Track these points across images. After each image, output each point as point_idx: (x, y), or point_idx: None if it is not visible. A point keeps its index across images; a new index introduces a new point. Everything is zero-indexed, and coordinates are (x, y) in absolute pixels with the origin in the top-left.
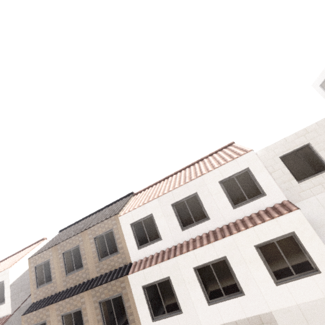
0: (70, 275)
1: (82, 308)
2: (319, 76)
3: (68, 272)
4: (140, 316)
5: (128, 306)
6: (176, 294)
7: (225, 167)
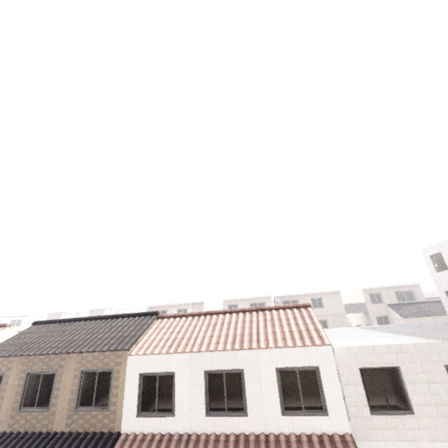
0: (25, 412)
1: None
2: (432, 246)
3: (23, 406)
4: None
5: None
6: None
7: (290, 352)
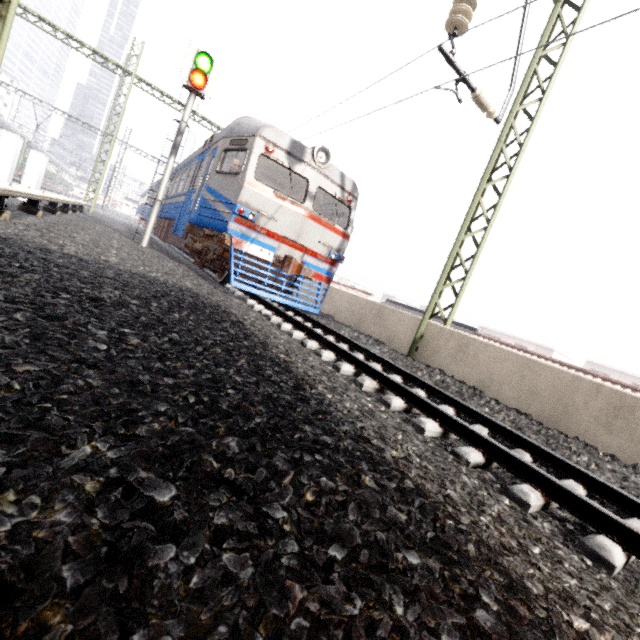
0: None
1: None
2: None
3: None
4: None
5: None
6: None
7: None
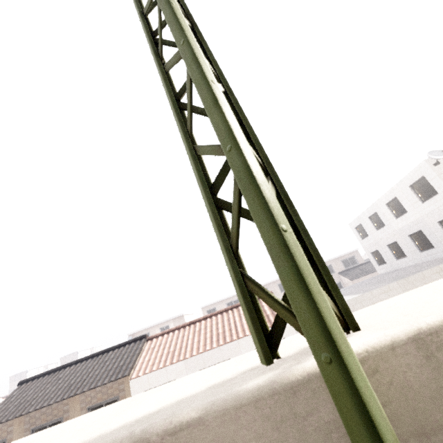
0: None
1: None
2: (355, 220)
3: None
4: None
5: None
6: None
7: None
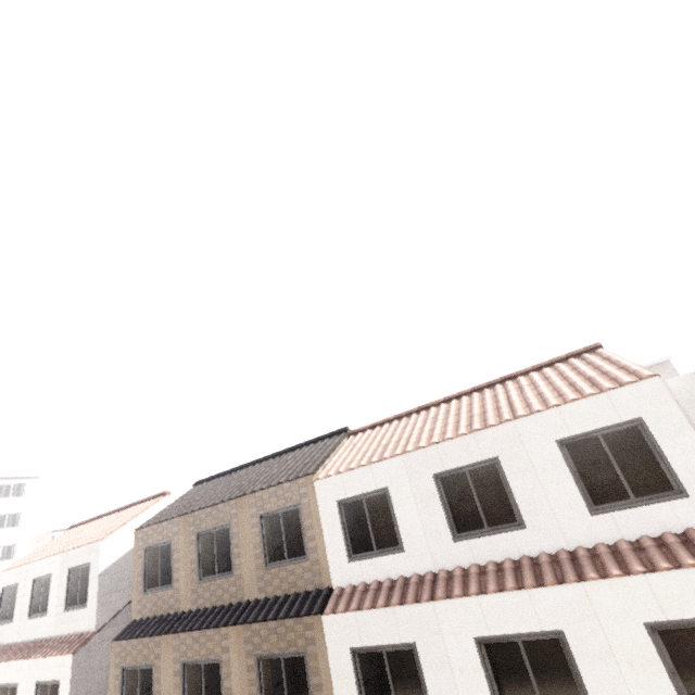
0: (207, 583)
1: (223, 660)
2: None
3: (203, 576)
4: None
5: (317, 685)
6: (429, 691)
7: (576, 409)
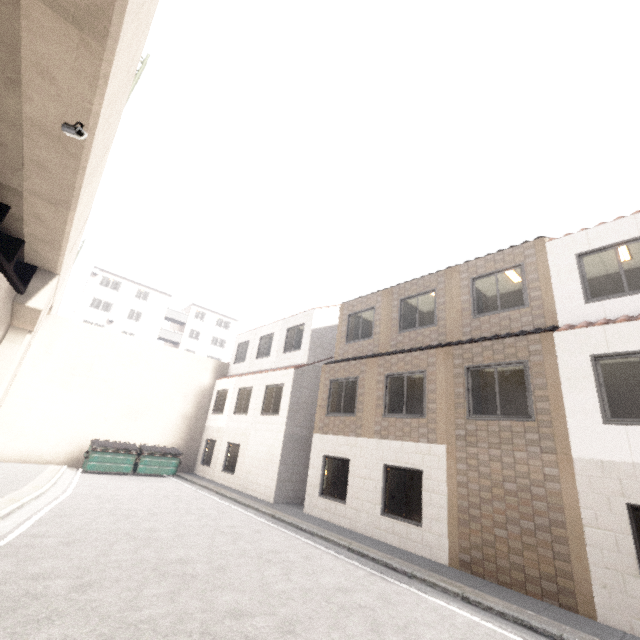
0: (407, 332)
1: (428, 371)
2: None
3: (402, 329)
4: (569, 407)
5: (539, 385)
6: None
7: None
